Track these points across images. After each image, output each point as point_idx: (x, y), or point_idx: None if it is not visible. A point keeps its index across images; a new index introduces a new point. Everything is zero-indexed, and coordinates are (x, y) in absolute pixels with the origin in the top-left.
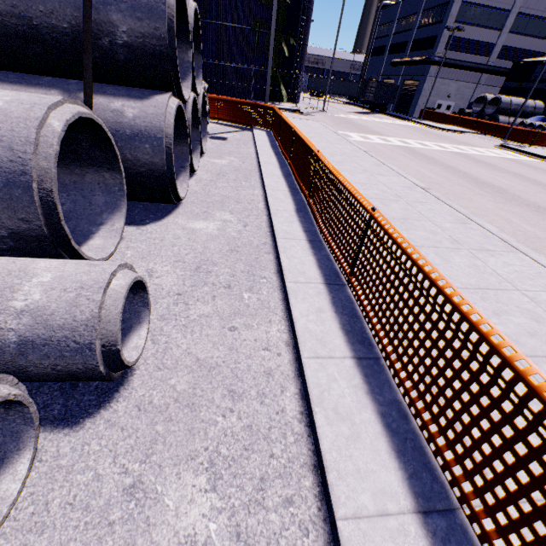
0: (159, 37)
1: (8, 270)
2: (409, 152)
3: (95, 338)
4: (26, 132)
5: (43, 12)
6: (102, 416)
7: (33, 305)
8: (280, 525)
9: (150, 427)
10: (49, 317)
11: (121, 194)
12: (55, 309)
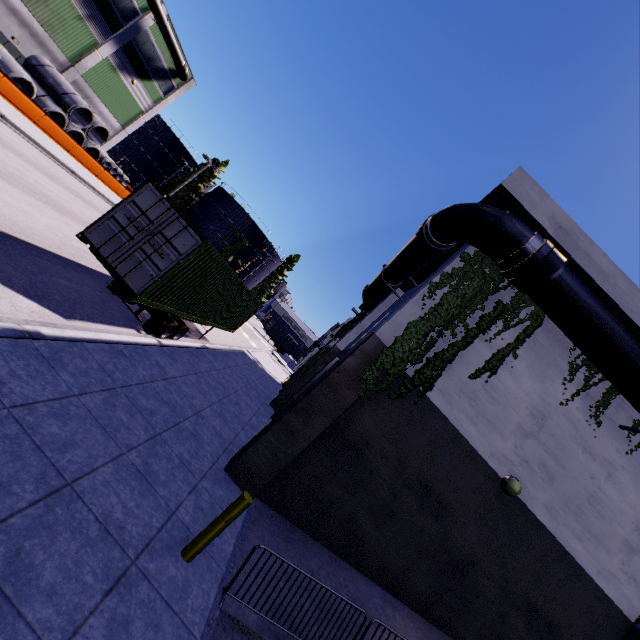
0: (72, 106)
1: None
2: None
3: None
4: (21, 73)
5: (59, 89)
6: None
7: None
8: None
9: None
10: None
11: None
12: None
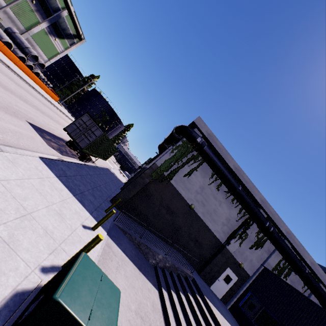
0: (29, 54)
1: None
2: None
3: None
4: (7, 39)
5: (22, 45)
6: None
7: None
8: None
9: None
10: None
11: None
12: None
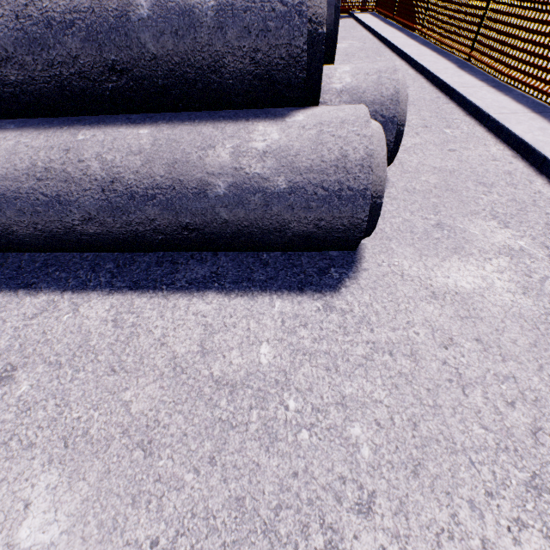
0: None
1: None
2: None
3: (398, 112)
4: None
5: None
6: None
7: (348, 86)
8: None
9: (425, 200)
10: (362, 95)
11: None
12: (365, 88)
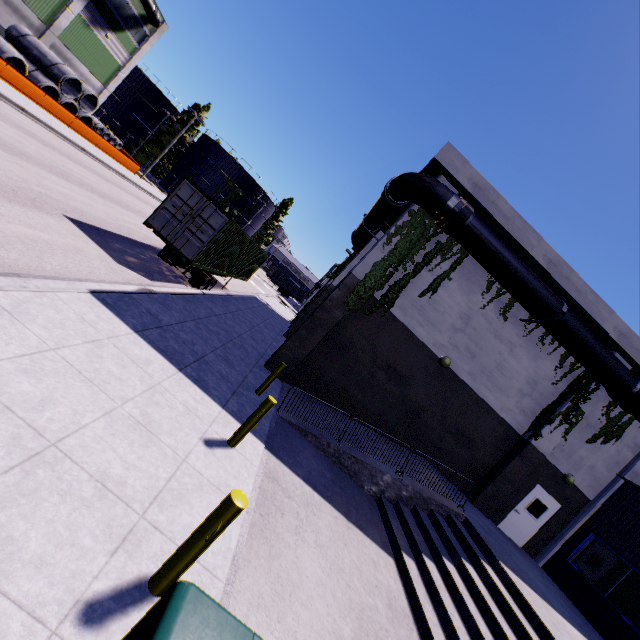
0: (62, 77)
1: None
2: None
3: None
4: (12, 52)
5: (45, 61)
6: None
7: None
8: None
9: None
10: None
11: None
12: None
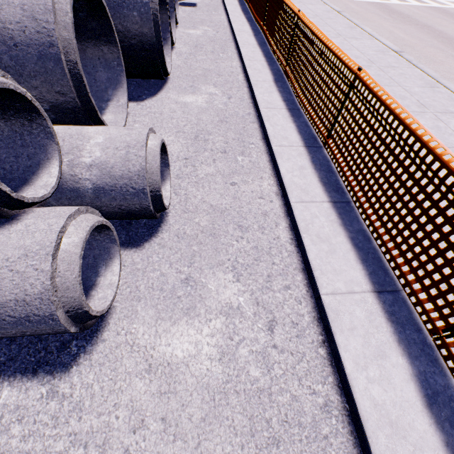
0: None
1: (69, 134)
2: (383, 10)
3: (146, 185)
4: None
5: None
6: (155, 241)
7: (97, 161)
8: (283, 299)
9: (188, 248)
10: (111, 170)
11: (120, 70)
12: (113, 163)
